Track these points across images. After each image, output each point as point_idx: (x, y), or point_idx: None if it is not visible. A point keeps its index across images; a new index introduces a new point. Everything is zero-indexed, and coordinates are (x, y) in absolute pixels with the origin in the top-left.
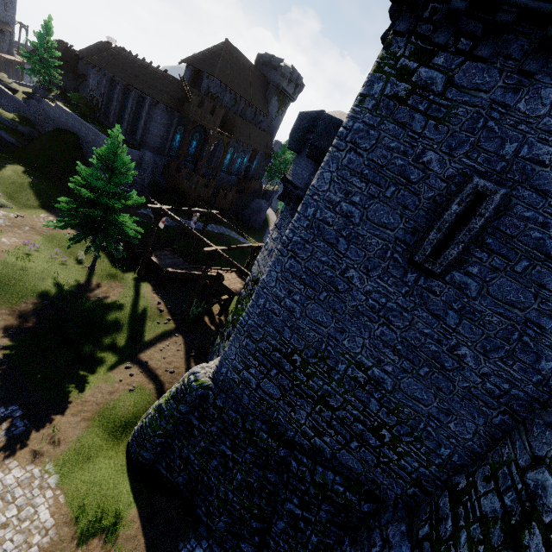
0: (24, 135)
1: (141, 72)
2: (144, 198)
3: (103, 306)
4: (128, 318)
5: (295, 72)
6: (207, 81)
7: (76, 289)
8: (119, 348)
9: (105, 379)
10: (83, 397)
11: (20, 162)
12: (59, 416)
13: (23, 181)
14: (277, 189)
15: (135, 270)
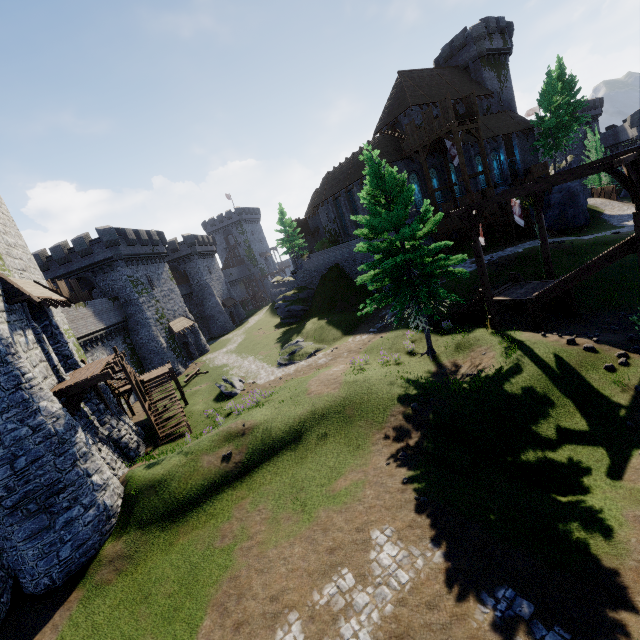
0: (305, 299)
1: (349, 168)
2: (439, 214)
3: (487, 381)
4: (545, 381)
5: (489, 20)
6: (406, 120)
7: (433, 378)
8: (583, 433)
9: (629, 497)
10: (628, 550)
11: (312, 317)
12: (626, 611)
13: (321, 325)
14: (572, 158)
15: (483, 328)
